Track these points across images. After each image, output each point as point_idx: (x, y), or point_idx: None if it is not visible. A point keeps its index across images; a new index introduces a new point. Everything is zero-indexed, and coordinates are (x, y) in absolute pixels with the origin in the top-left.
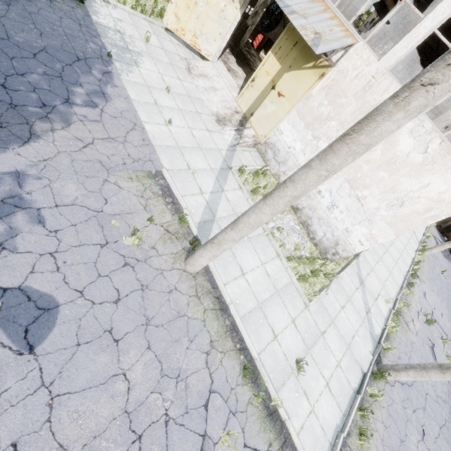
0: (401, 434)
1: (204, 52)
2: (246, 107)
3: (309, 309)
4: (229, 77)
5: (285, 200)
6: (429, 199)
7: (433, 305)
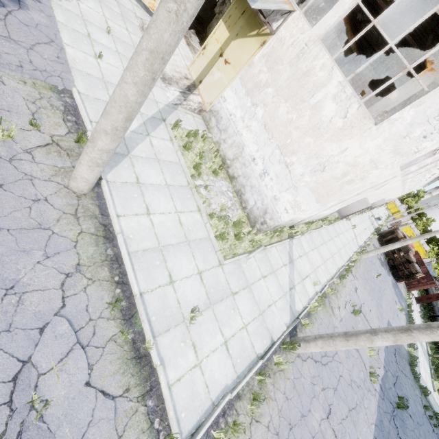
0: (303, 408)
1: None
2: (196, 75)
3: (223, 267)
4: (187, 49)
5: (142, 57)
6: (346, 164)
7: (362, 300)
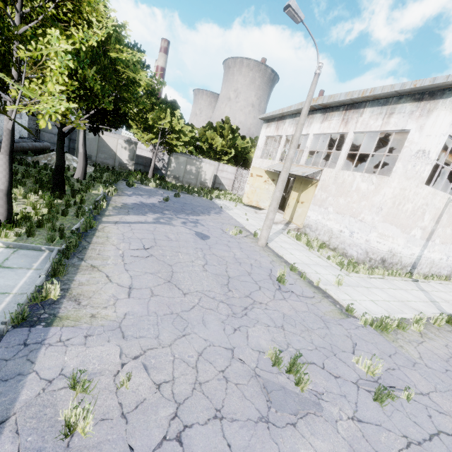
0: None
1: (263, 207)
2: (288, 217)
3: (351, 277)
4: (278, 213)
5: (279, 183)
6: (390, 198)
7: None
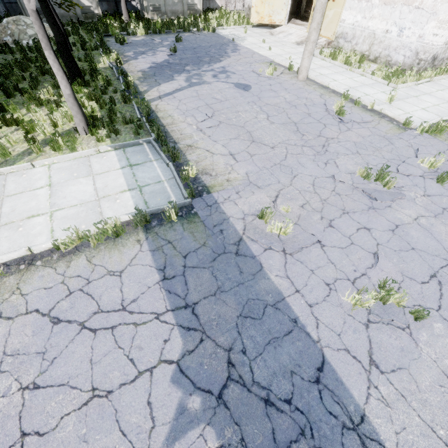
0: None
1: (278, 22)
2: None
3: (398, 90)
4: (298, 27)
5: None
6: None
7: None
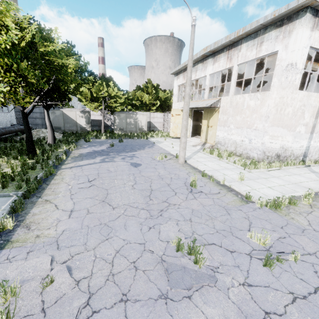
0: None
1: None
2: (204, 139)
3: (252, 173)
4: (197, 138)
5: (184, 114)
6: (273, 107)
7: None
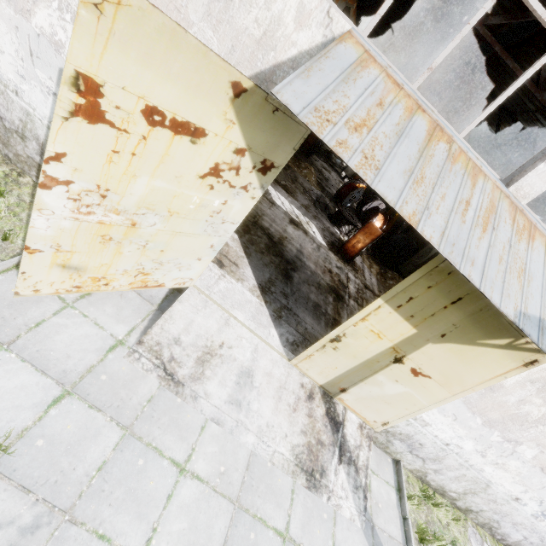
0: None
1: (172, 282)
2: (324, 377)
3: None
4: (234, 288)
5: None
6: None
7: None
